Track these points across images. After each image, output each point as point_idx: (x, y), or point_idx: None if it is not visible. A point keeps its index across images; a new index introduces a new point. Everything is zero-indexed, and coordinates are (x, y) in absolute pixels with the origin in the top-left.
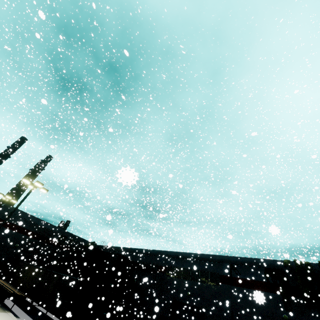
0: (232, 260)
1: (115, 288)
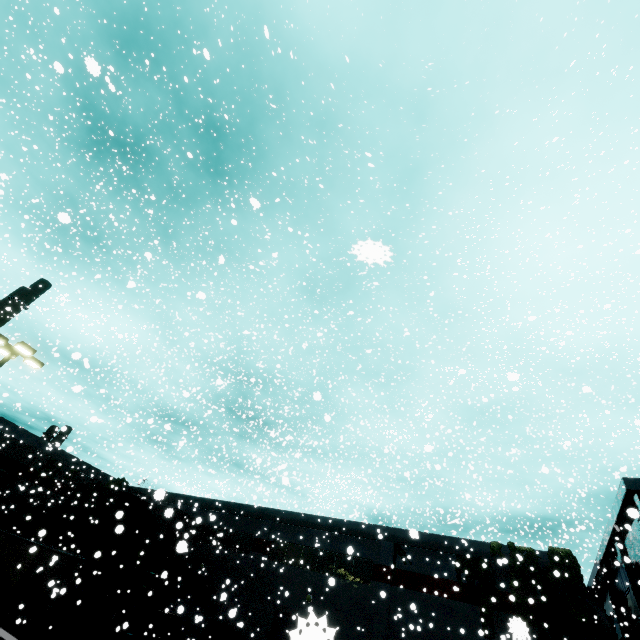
0: (400, 536)
1: (160, 580)
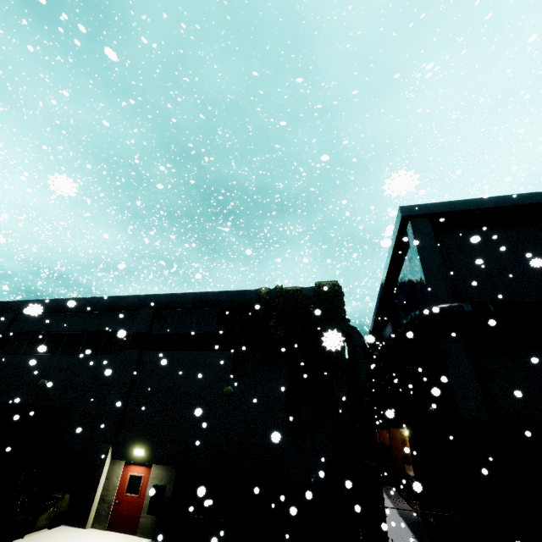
0: (162, 301)
1: None
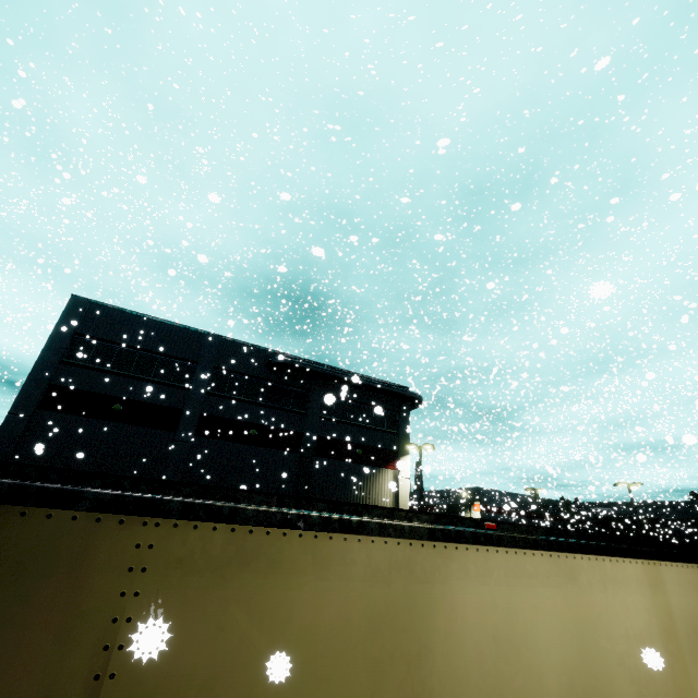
0: None
1: None
